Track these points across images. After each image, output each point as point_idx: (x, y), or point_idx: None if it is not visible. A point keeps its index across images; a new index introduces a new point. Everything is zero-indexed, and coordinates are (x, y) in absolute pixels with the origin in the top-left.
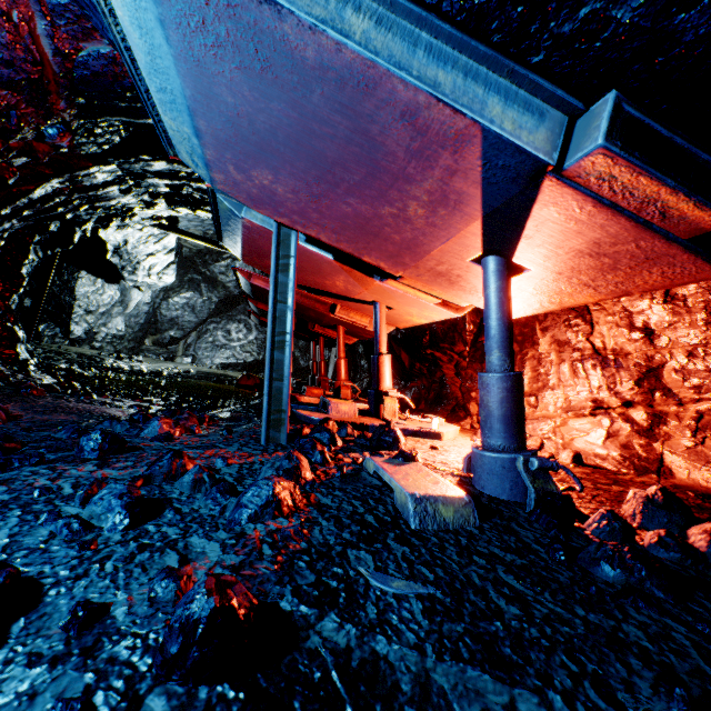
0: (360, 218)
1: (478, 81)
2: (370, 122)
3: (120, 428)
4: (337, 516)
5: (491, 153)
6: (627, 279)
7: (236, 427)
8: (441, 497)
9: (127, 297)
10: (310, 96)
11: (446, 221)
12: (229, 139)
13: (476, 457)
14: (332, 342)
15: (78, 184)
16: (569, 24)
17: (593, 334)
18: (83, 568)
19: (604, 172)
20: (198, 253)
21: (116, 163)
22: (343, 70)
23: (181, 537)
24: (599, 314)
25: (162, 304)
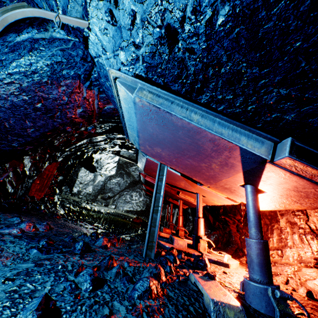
0: (192, 165)
1: (237, 132)
2: (198, 140)
3: (87, 239)
4: (176, 303)
5: (243, 154)
6: (315, 202)
7: (132, 245)
8: (227, 303)
9: (95, 178)
10: (178, 132)
11: (227, 171)
12: (148, 139)
13: (246, 283)
14: (176, 206)
15: (91, 141)
16: (269, 118)
17: (309, 221)
18: (75, 307)
19: (291, 164)
20: (125, 163)
21: (105, 135)
22: (190, 128)
23: (110, 300)
24: (310, 211)
25: (108, 182)
